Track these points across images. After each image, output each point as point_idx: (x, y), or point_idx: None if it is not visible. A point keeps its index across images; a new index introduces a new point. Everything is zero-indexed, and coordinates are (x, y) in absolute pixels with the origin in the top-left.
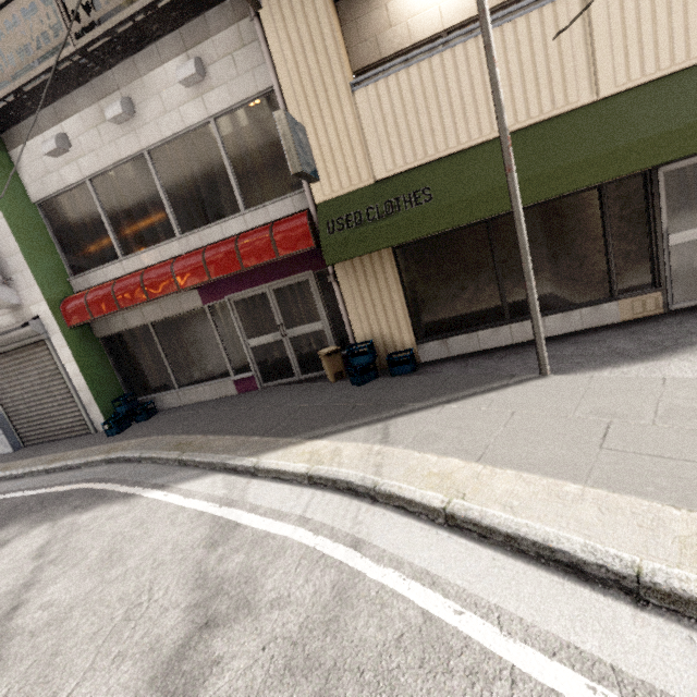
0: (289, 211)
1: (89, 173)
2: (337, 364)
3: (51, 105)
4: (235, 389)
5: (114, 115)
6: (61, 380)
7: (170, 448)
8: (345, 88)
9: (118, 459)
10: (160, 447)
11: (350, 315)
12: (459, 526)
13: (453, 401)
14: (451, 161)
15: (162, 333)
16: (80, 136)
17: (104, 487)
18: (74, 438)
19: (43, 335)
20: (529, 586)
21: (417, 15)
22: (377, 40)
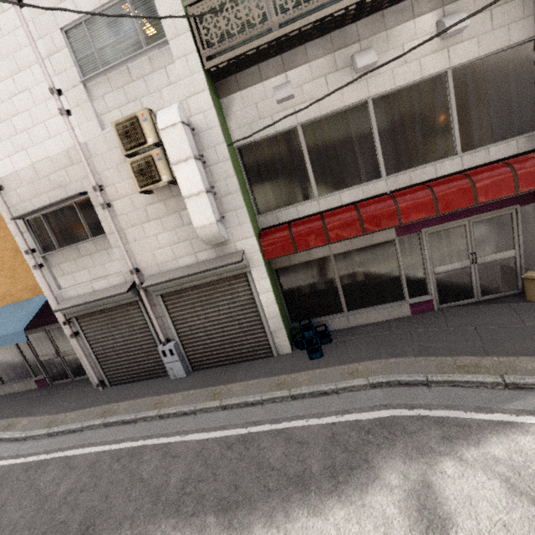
0: (510, 153)
1: (305, 119)
2: None
3: (280, 55)
4: (410, 311)
5: (368, 64)
6: (253, 309)
7: (454, 370)
8: None
9: (388, 382)
10: (433, 369)
11: None
12: None
13: None
14: None
15: (340, 264)
16: (304, 84)
17: (437, 414)
18: (253, 361)
19: (247, 269)
20: None
21: None
22: None
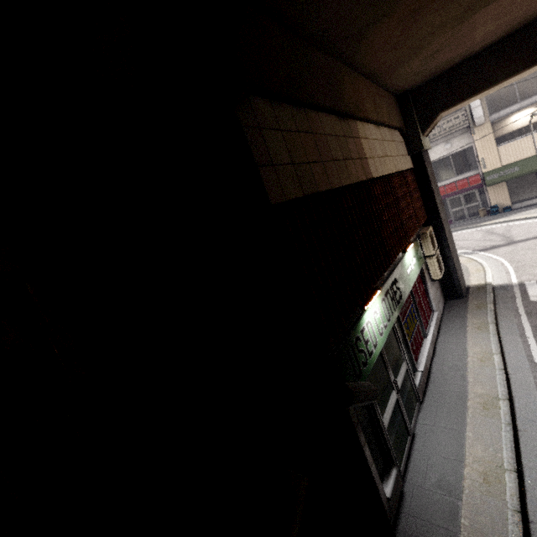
0: (471, 175)
1: None
2: (484, 212)
3: None
4: None
5: None
6: None
7: None
8: (494, 147)
9: None
10: None
11: (490, 199)
12: (526, 219)
13: (524, 212)
14: (525, 160)
15: None
16: None
17: None
18: None
19: None
20: (536, 219)
21: (515, 125)
22: (502, 131)
